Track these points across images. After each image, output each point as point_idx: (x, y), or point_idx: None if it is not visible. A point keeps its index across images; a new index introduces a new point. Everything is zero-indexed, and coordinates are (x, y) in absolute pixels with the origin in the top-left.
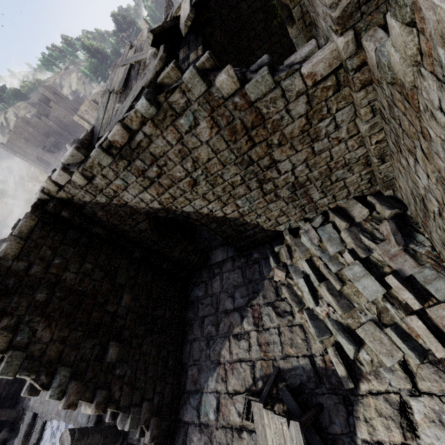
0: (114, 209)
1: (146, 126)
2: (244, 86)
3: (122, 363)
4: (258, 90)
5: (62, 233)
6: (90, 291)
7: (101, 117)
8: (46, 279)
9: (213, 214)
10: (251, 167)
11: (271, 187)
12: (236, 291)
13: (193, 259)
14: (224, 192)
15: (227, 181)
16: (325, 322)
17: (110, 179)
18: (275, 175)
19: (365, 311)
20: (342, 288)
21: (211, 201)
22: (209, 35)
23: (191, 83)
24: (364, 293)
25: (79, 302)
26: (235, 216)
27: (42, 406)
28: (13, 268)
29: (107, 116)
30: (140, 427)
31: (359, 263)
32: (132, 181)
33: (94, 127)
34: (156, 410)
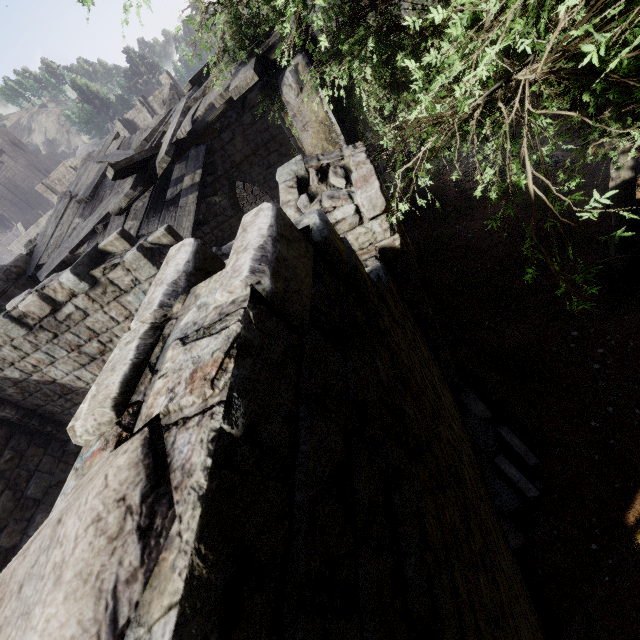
0: (35, 386)
1: (78, 299)
2: None
3: None
4: None
5: None
6: None
7: (49, 233)
8: None
9: None
10: None
11: None
12: None
13: None
14: None
15: None
16: None
17: (27, 352)
18: None
19: None
20: None
21: None
22: (227, 141)
23: (136, 264)
24: None
25: None
26: None
27: None
28: None
29: (59, 233)
30: None
31: None
32: (62, 356)
33: (35, 246)
34: None
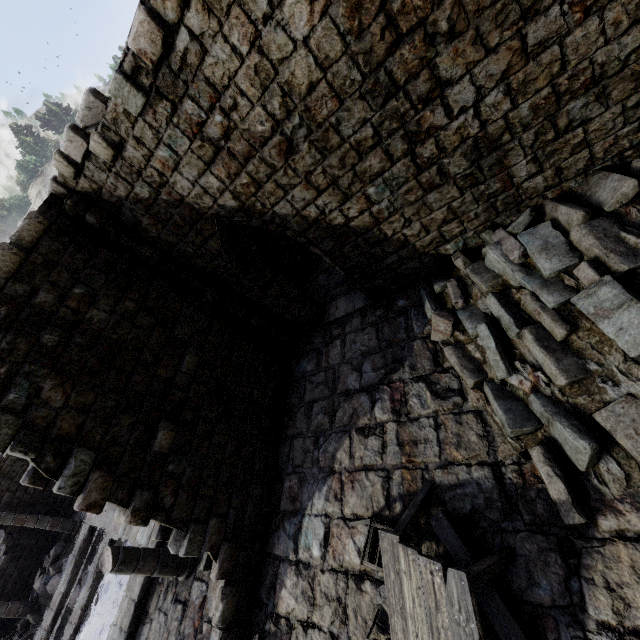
0: (165, 212)
1: (190, 12)
2: None
3: (178, 457)
4: None
5: (88, 251)
6: (131, 343)
7: None
8: (60, 314)
9: (327, 220)
10: (392, 103)
11: (431, 151)
12: (366, 361)
13: (299, 312)
14: (344, 167)
15: (347, 140)
16: (528, 403)
17: (149, 147)
18: (440, 120)
19: (618, 379)
20: (568, 338)
21: (322, 191)
22: None
23: None
24: (620, 341)
25: (112, 357)
26: (365, 224)
27: (99, 518)
28: (7, 291)
29: None
30: (207, 555)
31: (612, 282)
32: (184, 150)
33: None
34: (231, 533)
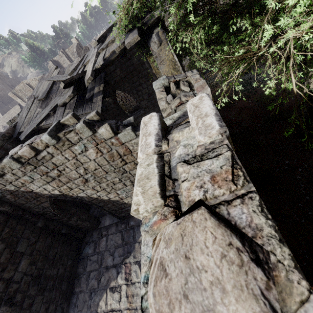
0: (21, 194)
1: (49, 148)
2: (117, 135)
3: None
4: (126, 138)
5: None
6: None
7: (24, 116)
8: None
9: (101, 198)
10: (125, 174)
11: None
12: (116, 251)
13: (87, 225)
14: (108, 186)
15: (109, 180)
16: None
17: (19, 176)
18: None
19: None
20: None
21: (99, 191)
22: (112, 70)
23: (82, 130)
24: None
25: None
26: (117, 199)
27: None
28: None
29: (29, 116)
30: None
31: None
32: (37, 178)
33: (17, 123)
34: None
